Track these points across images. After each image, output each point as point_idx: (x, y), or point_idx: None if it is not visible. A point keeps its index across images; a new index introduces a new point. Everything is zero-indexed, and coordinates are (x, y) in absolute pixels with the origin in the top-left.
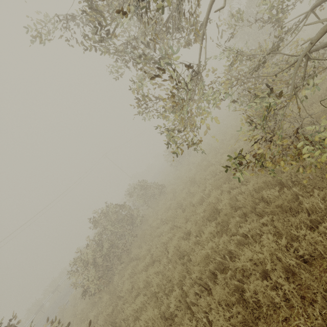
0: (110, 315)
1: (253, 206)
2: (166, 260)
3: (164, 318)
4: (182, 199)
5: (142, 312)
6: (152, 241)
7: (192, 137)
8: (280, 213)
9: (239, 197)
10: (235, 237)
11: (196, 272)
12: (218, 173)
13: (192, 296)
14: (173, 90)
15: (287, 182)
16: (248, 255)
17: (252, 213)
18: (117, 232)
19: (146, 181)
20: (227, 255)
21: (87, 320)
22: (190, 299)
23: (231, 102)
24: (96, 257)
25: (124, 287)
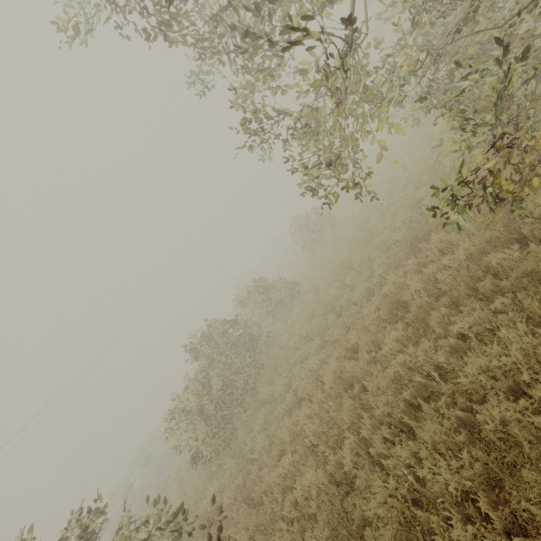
0: (240, 488)
1: (471, 286)
2: (322, 396)
3: (334, 483)
4: (333, 297)
5: (293, 480)
6: (290, 371)
7: (353, 172)
8: (531, 285)
9: (441, 276)
10: (445, 340)
11: (381, 405)
12: (392, 246)
13: (380, 443)
14: (290, 122)
15: (533, 235)
16: (480, 362)
17: (470, 298)
18: (231, 364)
19: (266, 278)
20: (432, 372)
21: (204, 499)
22: (376, 449)
23: (416, 101)
24: (204, 404)
25: (258, 444)
